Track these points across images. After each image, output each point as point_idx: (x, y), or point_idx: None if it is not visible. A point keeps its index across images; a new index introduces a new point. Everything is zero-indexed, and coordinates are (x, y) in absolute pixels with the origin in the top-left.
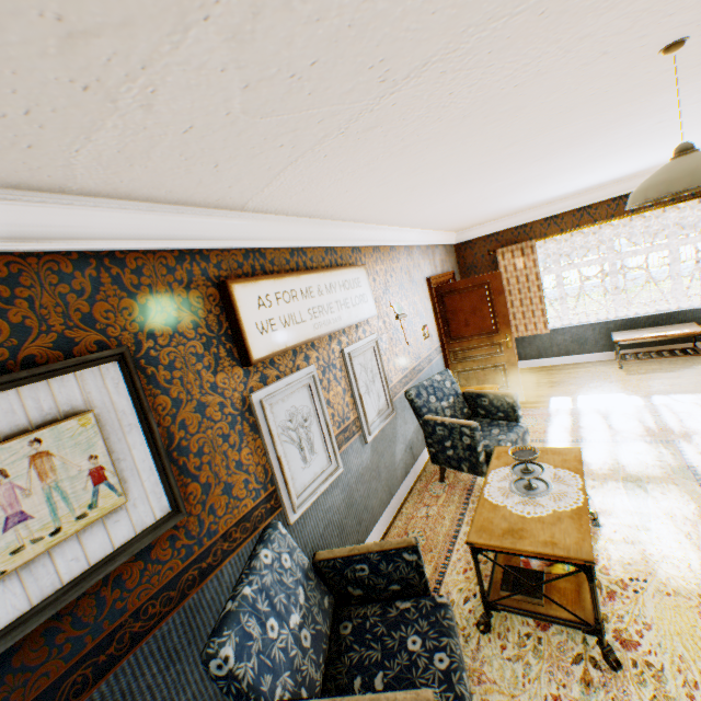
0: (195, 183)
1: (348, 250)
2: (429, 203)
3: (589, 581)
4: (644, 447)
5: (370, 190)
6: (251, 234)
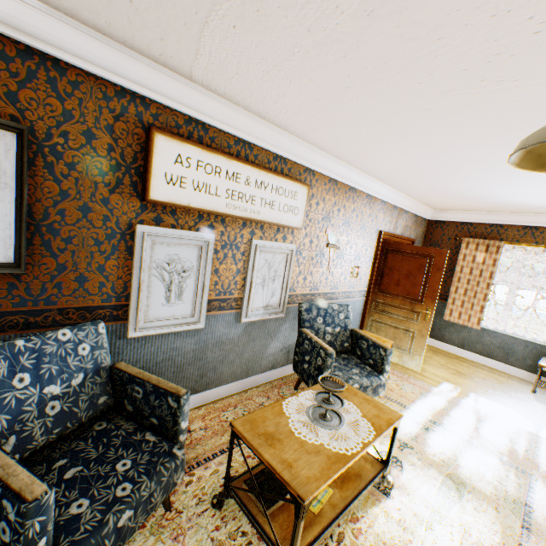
0: (126, 20)
1: (301, 168)
2: (385, 151)
3: (296, 517)
4: (495, 463)
5: (309, 102)
6: (198, 107)
